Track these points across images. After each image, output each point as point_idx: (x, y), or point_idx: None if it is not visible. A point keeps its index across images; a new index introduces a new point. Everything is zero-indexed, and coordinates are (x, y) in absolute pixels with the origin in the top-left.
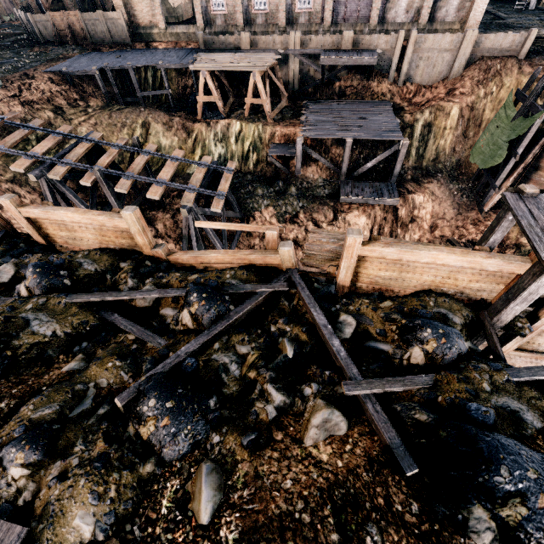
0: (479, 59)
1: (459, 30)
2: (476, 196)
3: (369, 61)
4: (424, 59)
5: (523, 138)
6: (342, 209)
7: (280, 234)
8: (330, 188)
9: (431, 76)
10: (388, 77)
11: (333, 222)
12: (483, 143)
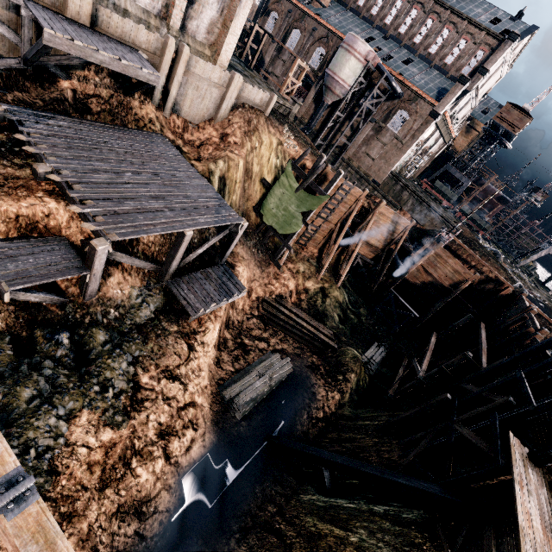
0: (240, 106)
1: (211, 57)
2: (267, 250)
3: (148, 77)
4: (193, 88)
5: (310, 212)
6: (193, 329)
7: (131, 448)
8: (155, 300)
9: (199, 109)
10: (153, 97)
11: (190, 355)
12: (273, 205)
